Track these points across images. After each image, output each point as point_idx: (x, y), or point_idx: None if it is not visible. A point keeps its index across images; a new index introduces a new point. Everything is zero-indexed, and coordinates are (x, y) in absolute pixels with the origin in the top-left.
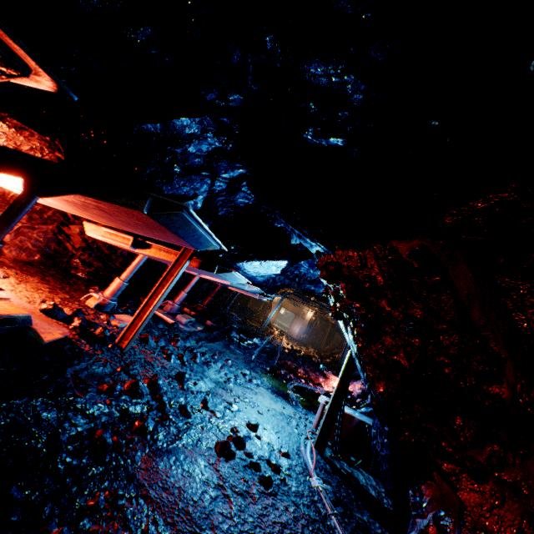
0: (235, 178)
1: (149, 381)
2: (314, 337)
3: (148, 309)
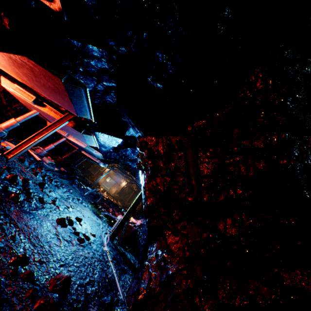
0: (109, 87)
1: (23, 179)
2: (123, 197)
3: (34, 140)
